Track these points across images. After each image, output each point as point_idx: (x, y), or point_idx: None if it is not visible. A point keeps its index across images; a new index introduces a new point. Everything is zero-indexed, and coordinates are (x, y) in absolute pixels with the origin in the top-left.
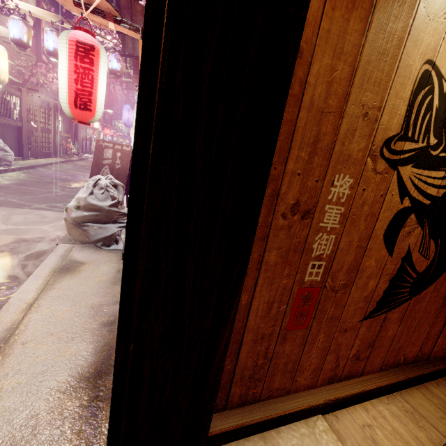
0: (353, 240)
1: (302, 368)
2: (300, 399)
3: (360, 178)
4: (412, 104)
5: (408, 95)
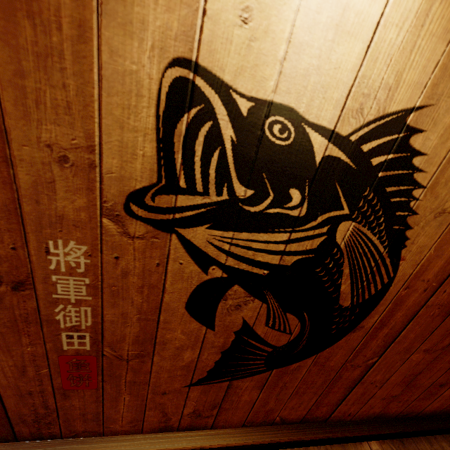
0: (129, 313)
1: (112, 419)
2: (113, 444)
3: (101, 243)
4: (169, 139)
5: (152, 124)
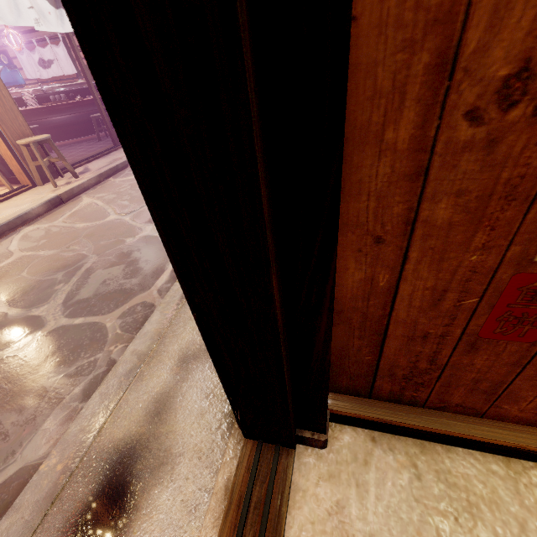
0: None
1: (515, 396)
2: (503, 431)
3: None
4: None
5: None
